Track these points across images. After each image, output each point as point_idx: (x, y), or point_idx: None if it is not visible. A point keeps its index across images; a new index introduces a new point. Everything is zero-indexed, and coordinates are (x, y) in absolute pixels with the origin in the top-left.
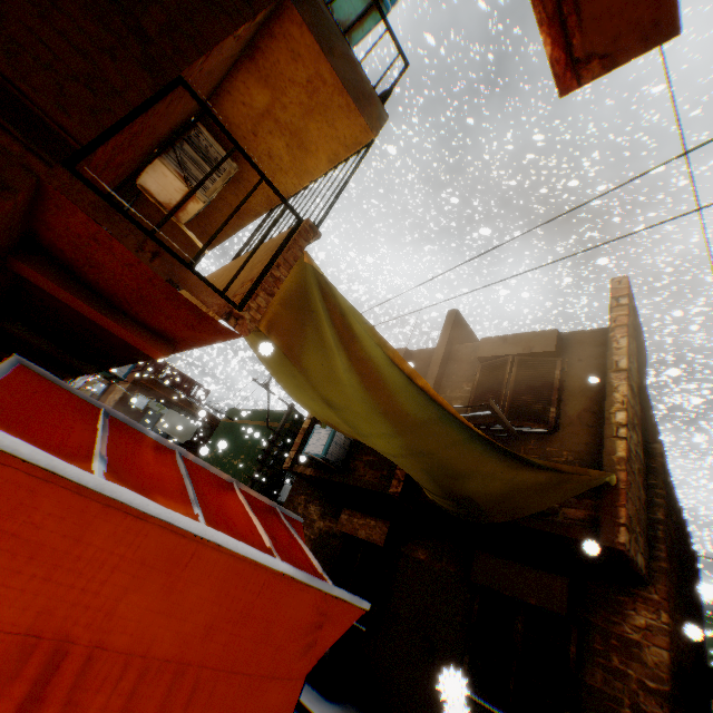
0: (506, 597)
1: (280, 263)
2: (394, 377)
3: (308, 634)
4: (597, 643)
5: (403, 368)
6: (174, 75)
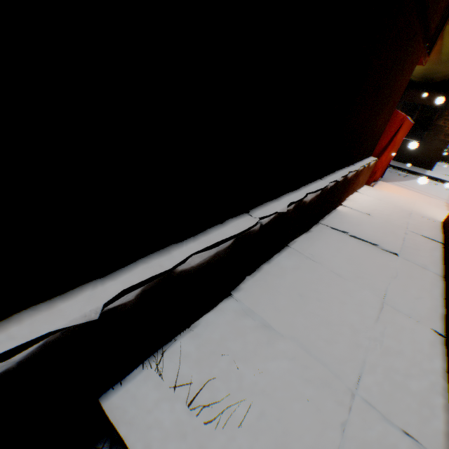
0: (413, 105)
1: (441, 31)
2: (446, 51)
3: (406, 131)
4: (445, 113)
5: None
6: None
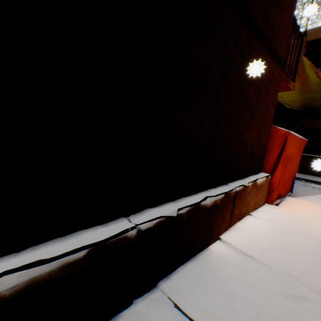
0: (306, 128)
1: (299, 62)
2: (313, 80)
3: (301, 147)
4: None
5: (320, 77)
6: (293, 15)
